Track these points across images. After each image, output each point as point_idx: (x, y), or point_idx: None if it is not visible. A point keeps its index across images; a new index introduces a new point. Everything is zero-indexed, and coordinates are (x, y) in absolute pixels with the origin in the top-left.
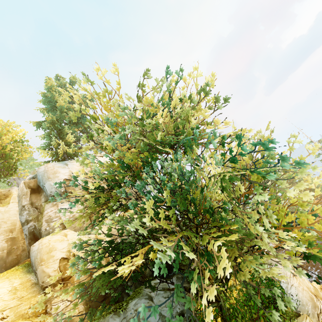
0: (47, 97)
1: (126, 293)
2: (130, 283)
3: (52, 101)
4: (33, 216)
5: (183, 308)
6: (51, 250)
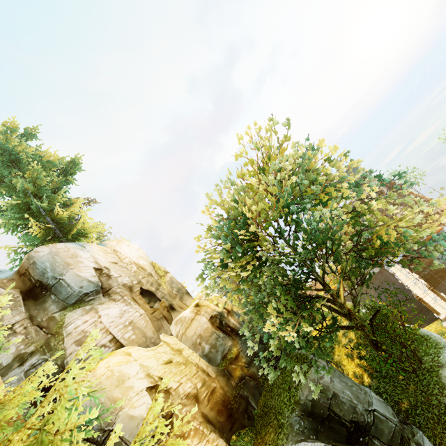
0: None
1: (250, 405)
2: (246, 393)
3: (9, 152)
4: (36, 342)
5: None
6: (122, 382)
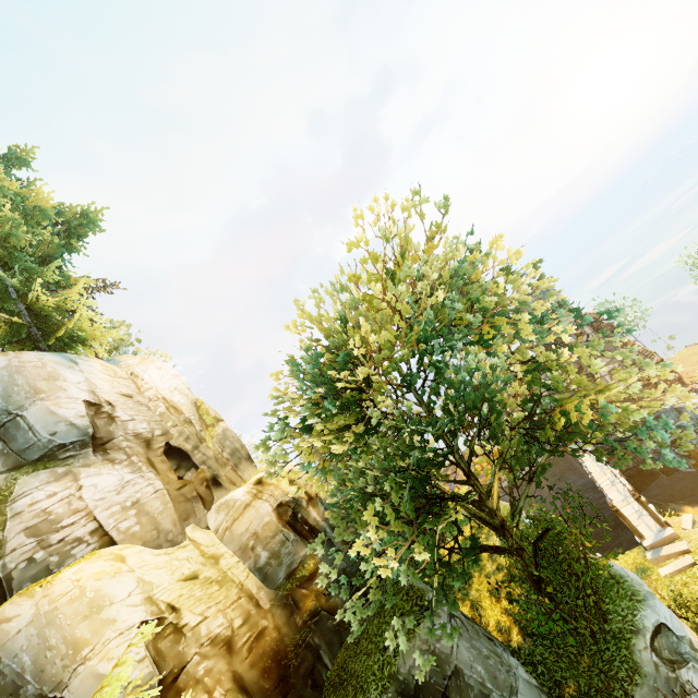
0: None
1: (320, 662)
2: (317, 639)
3: None
4: None
5: (459, 610)
6: (96, 611)
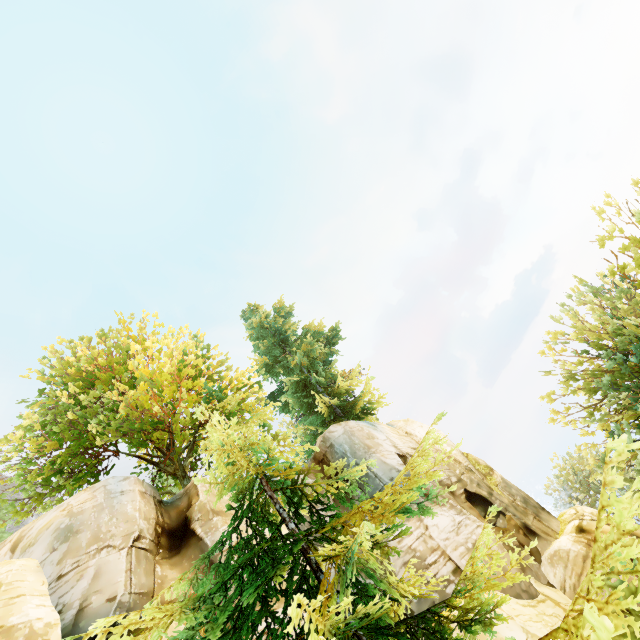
0: (262, 329)
1: None
2: None
3: (279, 332)
4: None
5: None
6: None
